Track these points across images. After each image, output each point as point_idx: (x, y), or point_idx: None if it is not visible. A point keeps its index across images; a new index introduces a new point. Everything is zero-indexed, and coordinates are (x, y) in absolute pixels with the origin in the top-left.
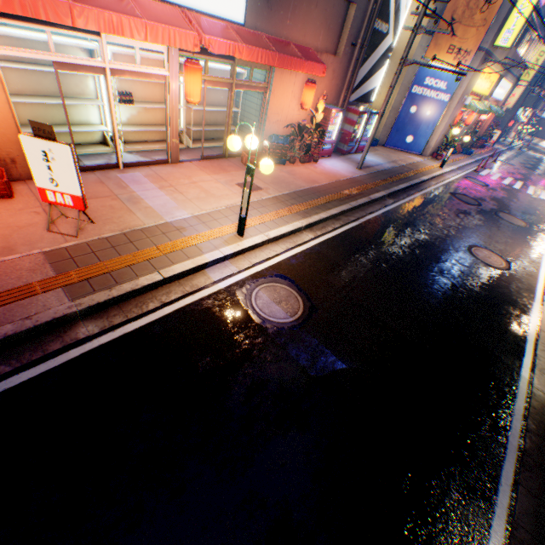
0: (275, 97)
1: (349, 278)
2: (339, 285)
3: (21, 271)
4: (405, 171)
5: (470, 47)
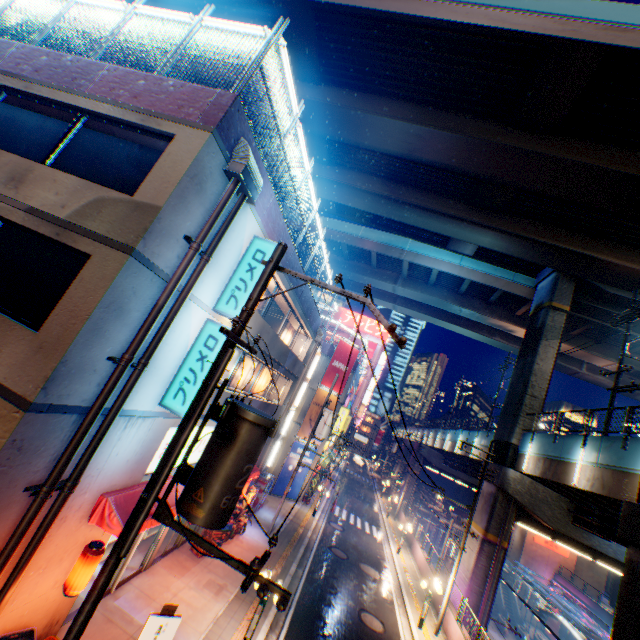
0: None
1: None
2: None
3: None
4: (296, 526)
5: None
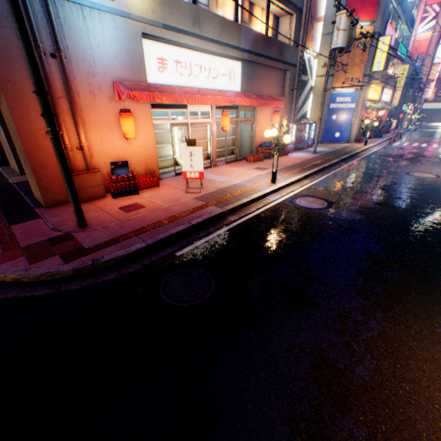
0: (258, 124)
1: (342, 191)
2: (338, 194)
3: (191, 203)
4: (343, 150)
5: (357, 76)
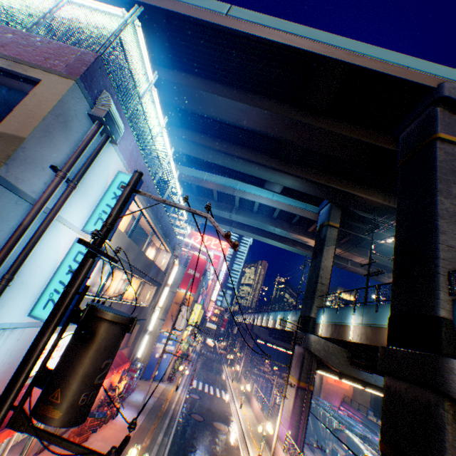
0: None
1: None
2: None
3: None
4: (163, 402)
5: None
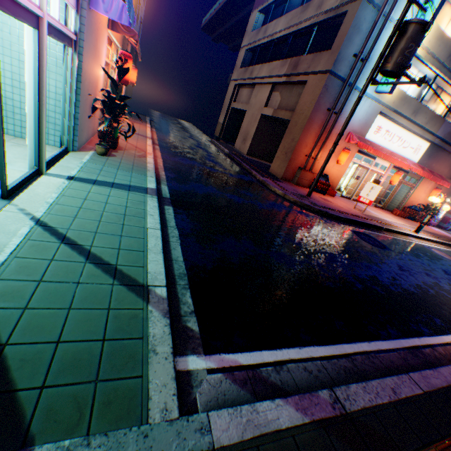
0: (416, 190)
1: None
2: None
3: (359, 214)
4: None
5: None
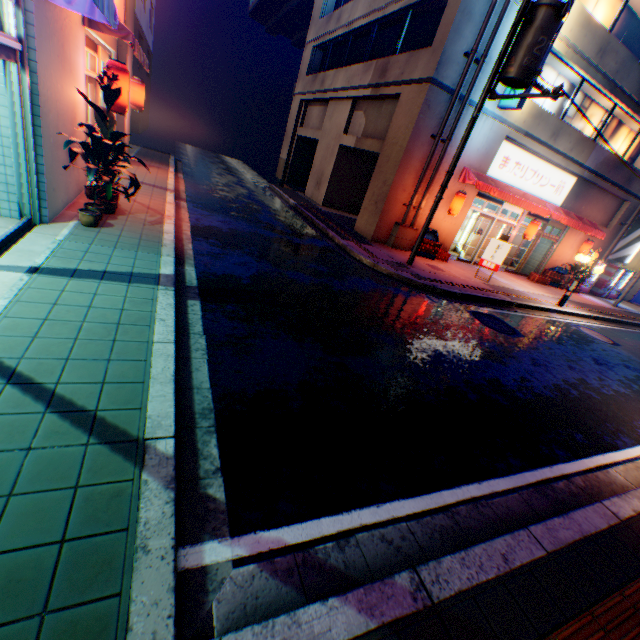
0: (560, 245)
1: (633, 344)
2: (628, 344)
3: (481, 285)
4: None
5: None
